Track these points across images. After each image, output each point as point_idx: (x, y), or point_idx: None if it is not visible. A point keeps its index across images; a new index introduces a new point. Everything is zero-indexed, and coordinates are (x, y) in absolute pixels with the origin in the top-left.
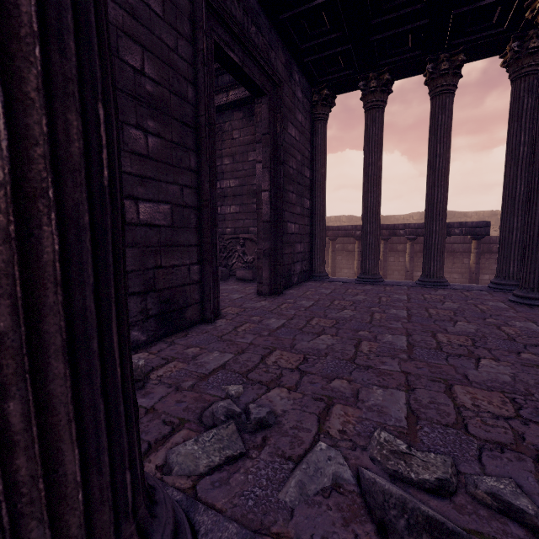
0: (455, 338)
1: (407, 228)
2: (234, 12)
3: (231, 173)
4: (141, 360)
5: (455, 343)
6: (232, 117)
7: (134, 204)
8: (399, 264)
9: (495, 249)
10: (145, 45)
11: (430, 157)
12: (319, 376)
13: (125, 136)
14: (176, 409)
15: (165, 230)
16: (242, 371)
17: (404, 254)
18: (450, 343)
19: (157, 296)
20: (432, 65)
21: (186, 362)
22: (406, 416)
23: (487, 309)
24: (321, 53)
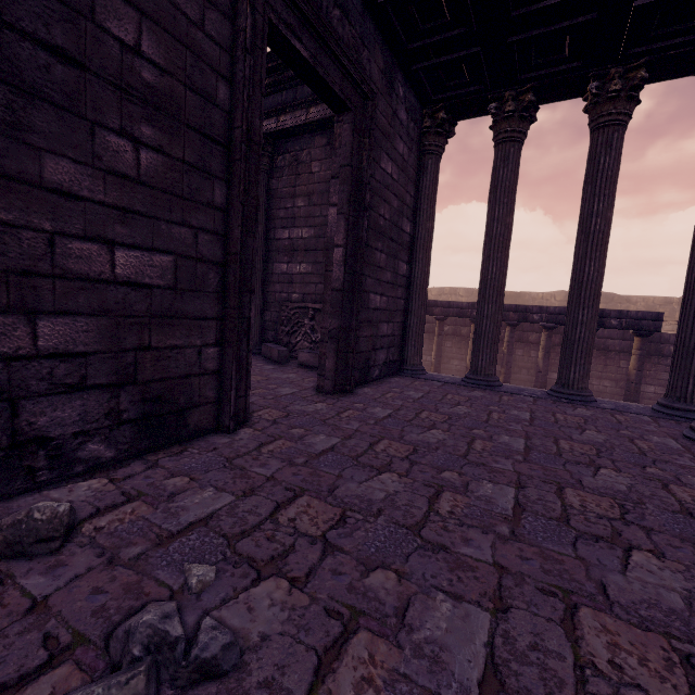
0: (593, 500)
1: (543, 312)
2: None
3: (304, 219)
4: (89, 492)
5: (592, 510)
6: (312, 143)
7: (107, 250)
8: (529, 360)
9: (667, 352)
10: (145, 10)
11: (583, 215)
12: (353, 559)
13: (98, 144)
14: (82, 609)
15: (161, 293)
16: (231, 534)
17: (538, 347)
18: (585, 509)
19: (138, 392)
20: (597, 83)
21: (154, 505)
22: (480, 679)
23: (649, 449)
24: (437, 58)
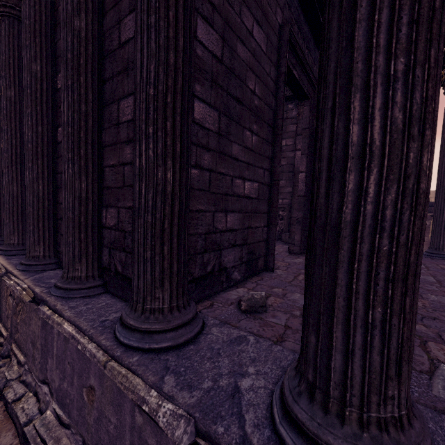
0: None
1: None
2: (298, 41)
3: None
4: (246, 292)
5: None
6: None
7: (243, 182)
8: None
9: None
10: (256, 74)
11: (444, 146)
12: None
13: (243, 136)
14: None
15: (254, 201)
16: None
17: None
18: None
19: (247, 248)
20: None
21: (281, 298)
22: None
23: None
24: None
